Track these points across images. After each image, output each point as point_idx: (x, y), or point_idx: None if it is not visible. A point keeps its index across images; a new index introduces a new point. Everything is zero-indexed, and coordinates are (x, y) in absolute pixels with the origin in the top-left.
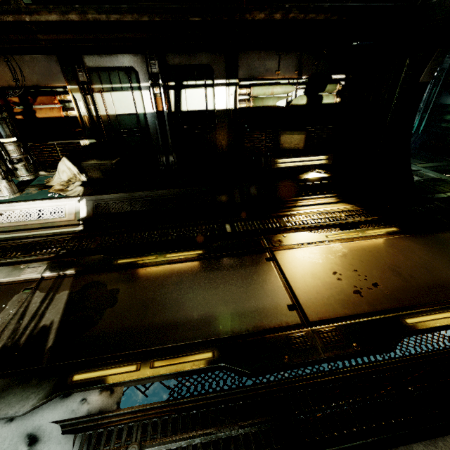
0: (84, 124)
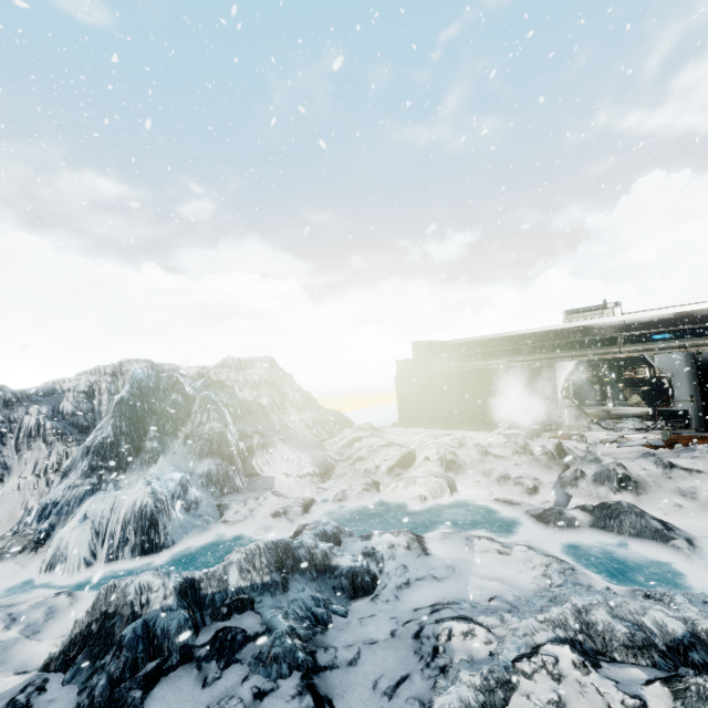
0: (645, 380)
